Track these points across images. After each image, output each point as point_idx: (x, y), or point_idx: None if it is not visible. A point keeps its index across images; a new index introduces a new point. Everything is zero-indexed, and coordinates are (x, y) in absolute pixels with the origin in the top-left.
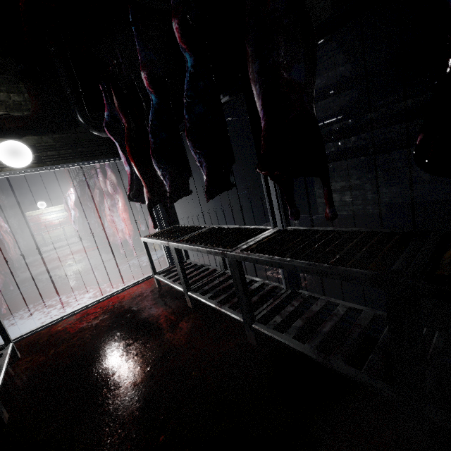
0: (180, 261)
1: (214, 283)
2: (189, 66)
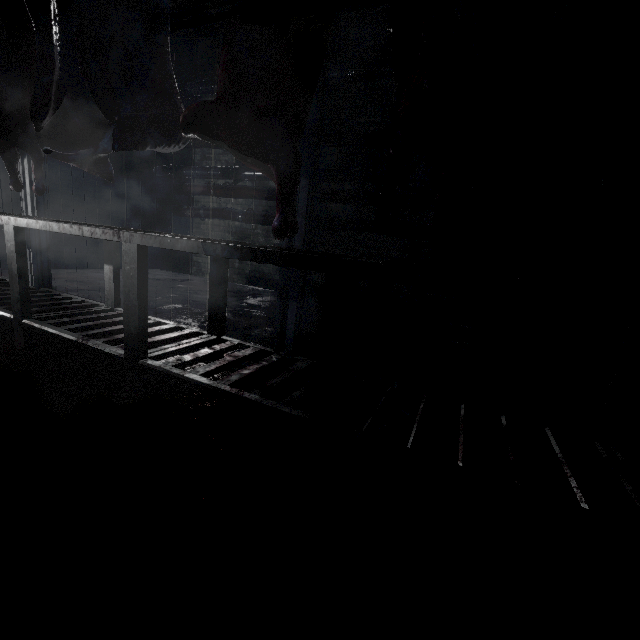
0: None
1: None
2: None
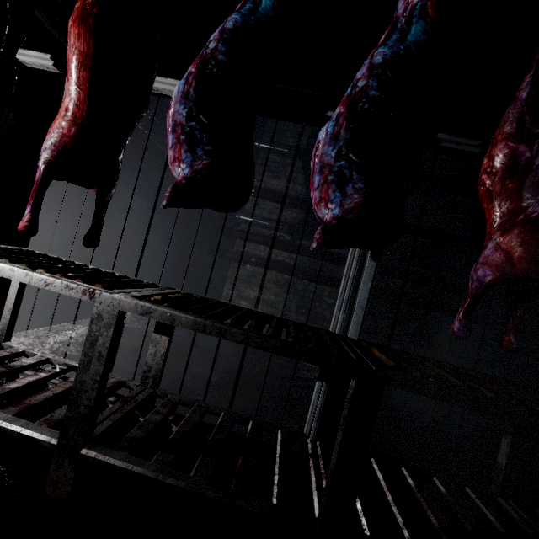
0: (110, 353)
1: (153, 421)
2: (409, 39)
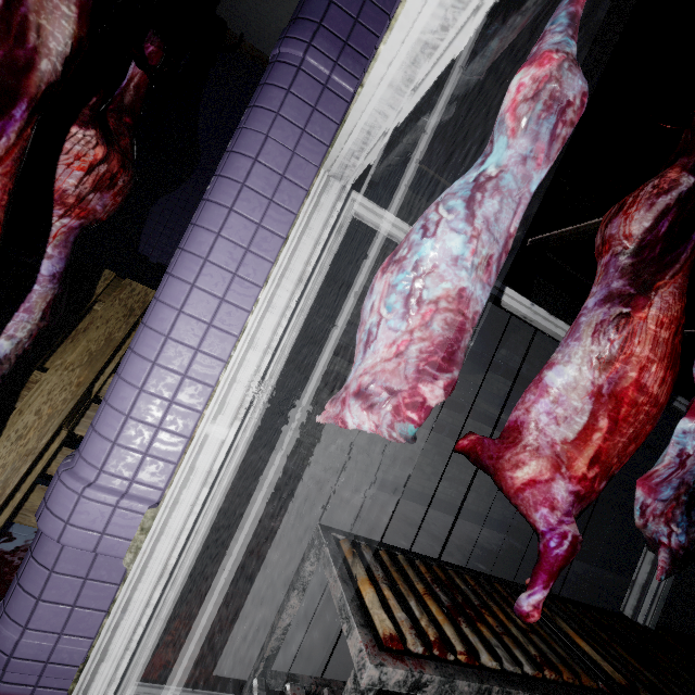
0: None
1: None
2: None
